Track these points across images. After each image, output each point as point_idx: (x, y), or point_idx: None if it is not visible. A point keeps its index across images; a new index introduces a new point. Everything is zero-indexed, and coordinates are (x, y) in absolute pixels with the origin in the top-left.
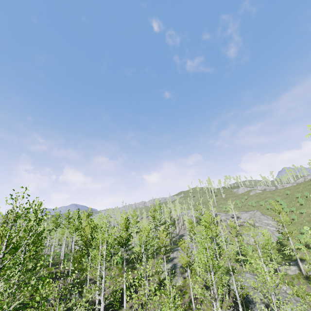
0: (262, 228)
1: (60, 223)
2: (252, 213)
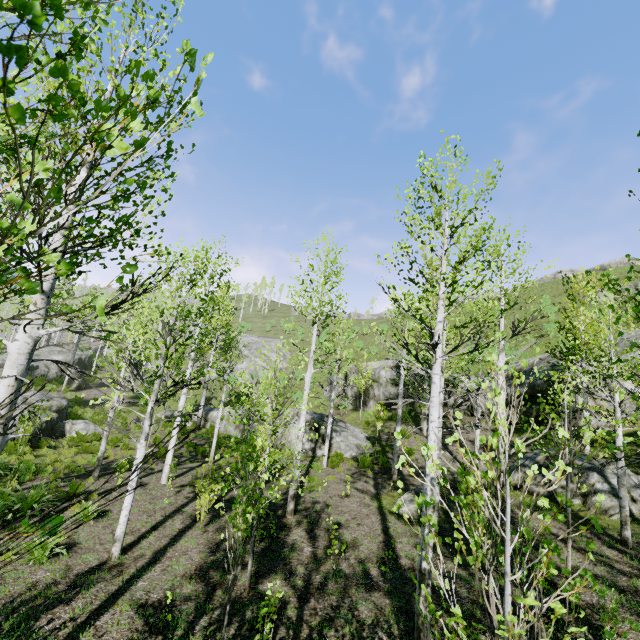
0: (246, 359)
1: None
2: (268, 340)
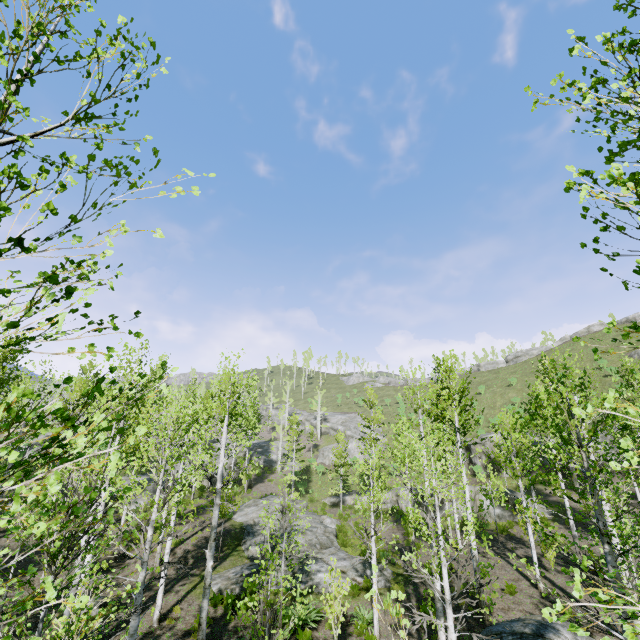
0: (353, 439)
1: None
2: (352, 416)
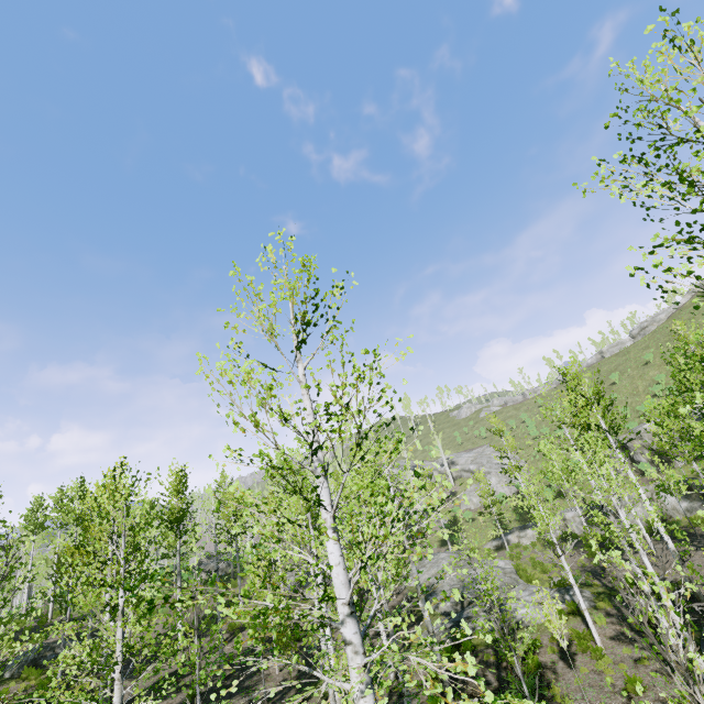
0: (491, 475)
1: (46, 521)
2: (480, 451)
